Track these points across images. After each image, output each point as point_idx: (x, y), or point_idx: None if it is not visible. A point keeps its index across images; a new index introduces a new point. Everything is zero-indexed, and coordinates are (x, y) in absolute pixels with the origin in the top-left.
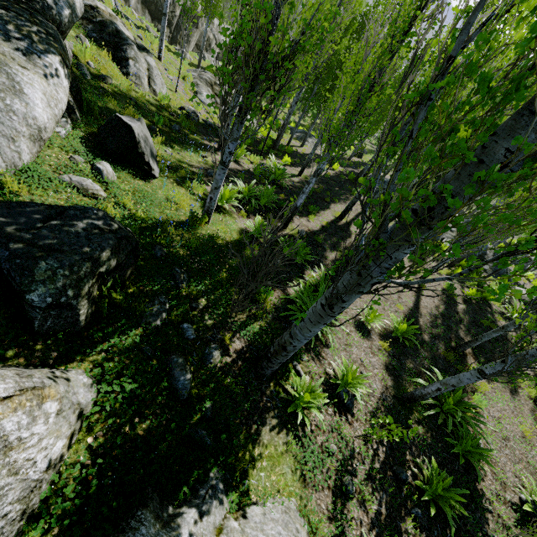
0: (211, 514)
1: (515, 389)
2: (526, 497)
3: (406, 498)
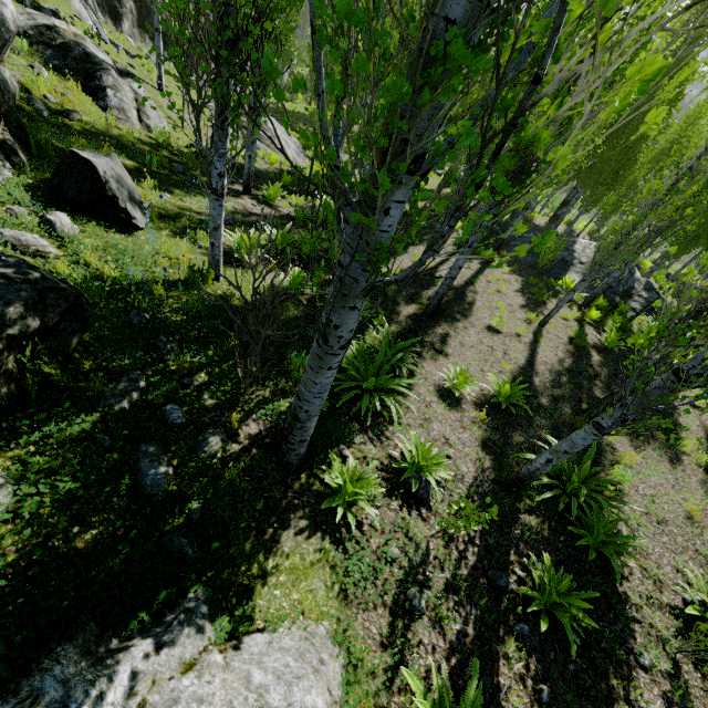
0: (176, 646)
1: (677, 457)
2: (691, 597)
3: (507, 612)
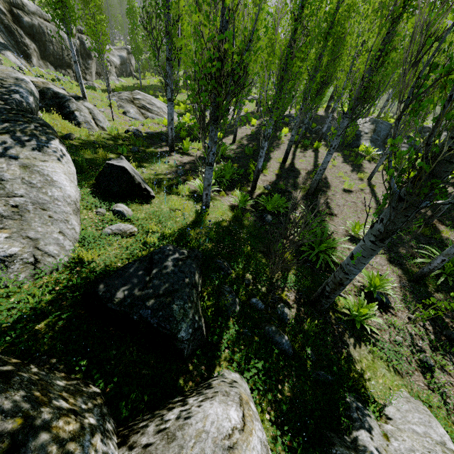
0: (373, 428)
1: None
2: None
3: None
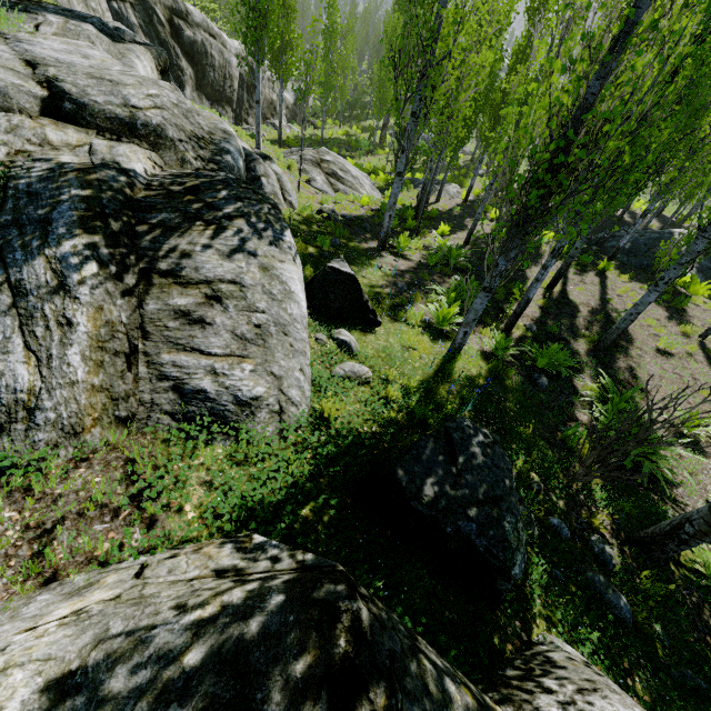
0: None
1: None
2: None
3: None
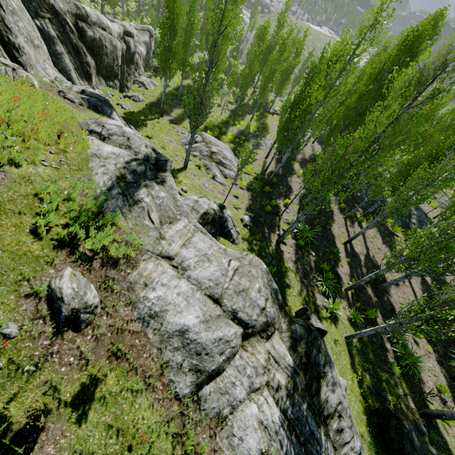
0: None
1: None
2: None
3: None
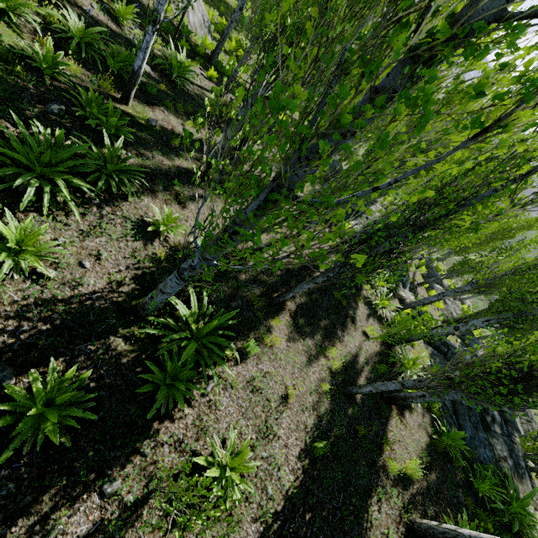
0: None
1: (318, 357)
2: (214, 451)
3: None
